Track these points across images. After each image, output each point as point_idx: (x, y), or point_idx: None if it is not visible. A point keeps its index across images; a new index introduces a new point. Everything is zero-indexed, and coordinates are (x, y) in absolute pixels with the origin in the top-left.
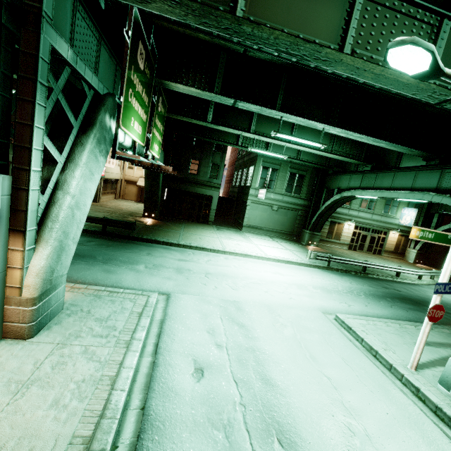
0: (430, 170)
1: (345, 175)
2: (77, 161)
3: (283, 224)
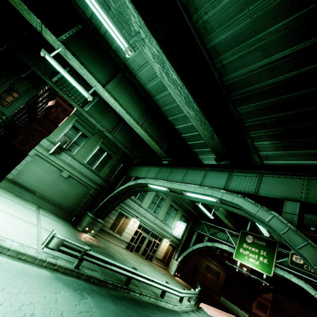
0: (218, 172)
1: (146, 167)
2: None
3: (67, 197)
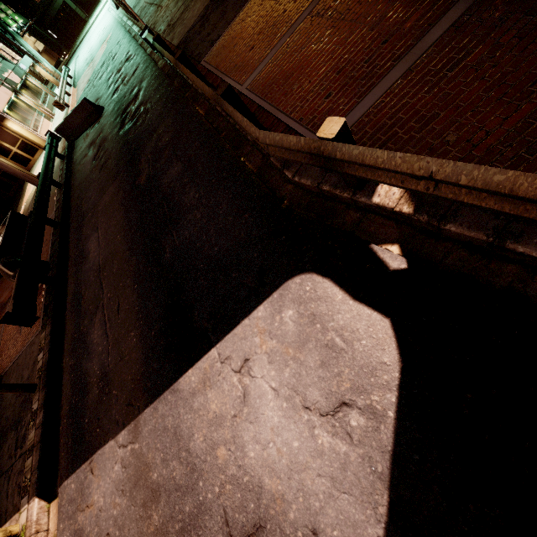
0: None
1: None
2: (24, 45)
3: None
